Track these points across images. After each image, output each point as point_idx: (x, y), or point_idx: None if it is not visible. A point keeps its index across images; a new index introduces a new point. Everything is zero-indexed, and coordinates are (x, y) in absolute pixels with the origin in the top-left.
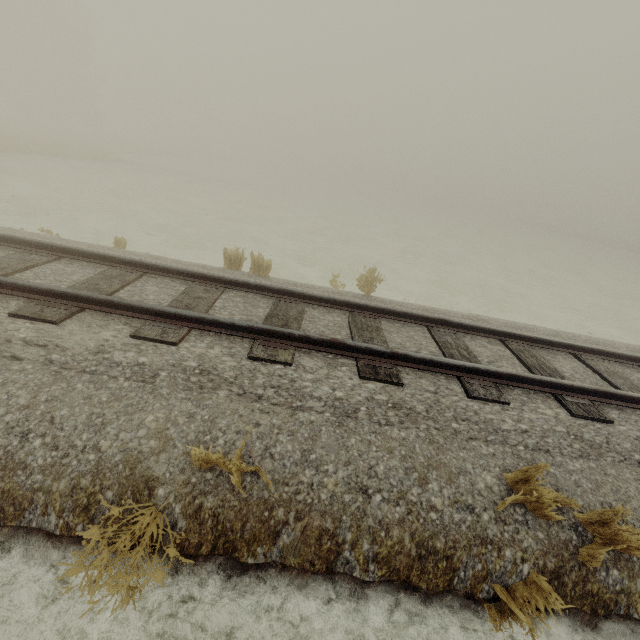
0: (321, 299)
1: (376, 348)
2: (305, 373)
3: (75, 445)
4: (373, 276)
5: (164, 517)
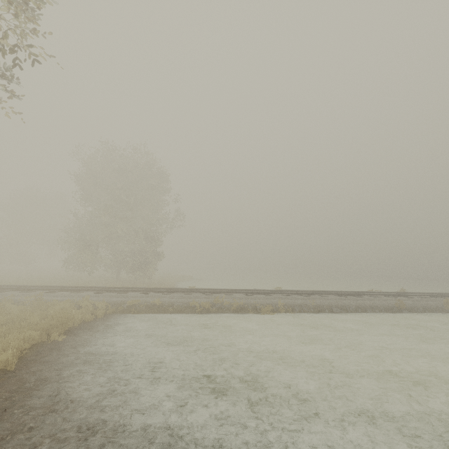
0: (409, 293)
1: (435, 294)
2: (433, 298)
3: (429, 305)
4: (403, 289)
5: (446, 309)
